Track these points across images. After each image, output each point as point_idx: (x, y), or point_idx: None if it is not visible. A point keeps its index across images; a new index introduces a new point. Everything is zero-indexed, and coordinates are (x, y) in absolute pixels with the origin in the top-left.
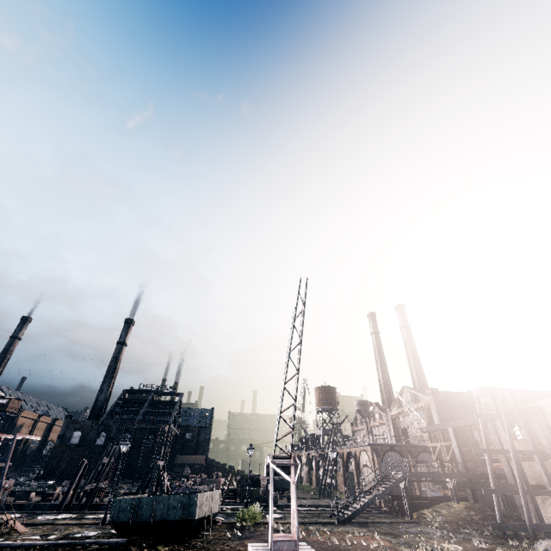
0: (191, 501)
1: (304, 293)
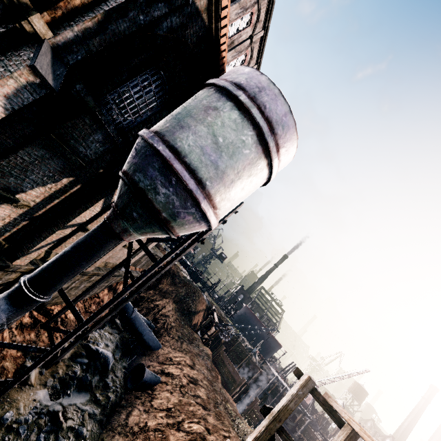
0: None
1: None
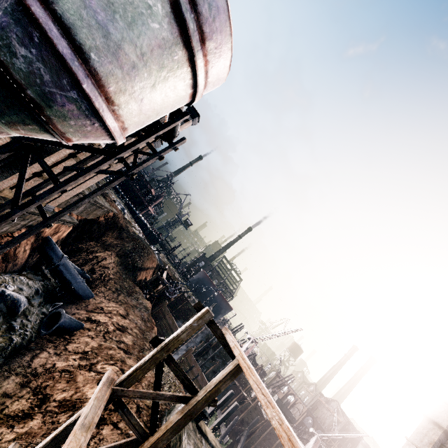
0: (294, 419)
1: (364, 435)
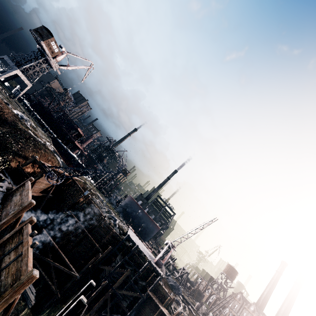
0: None
1: None
